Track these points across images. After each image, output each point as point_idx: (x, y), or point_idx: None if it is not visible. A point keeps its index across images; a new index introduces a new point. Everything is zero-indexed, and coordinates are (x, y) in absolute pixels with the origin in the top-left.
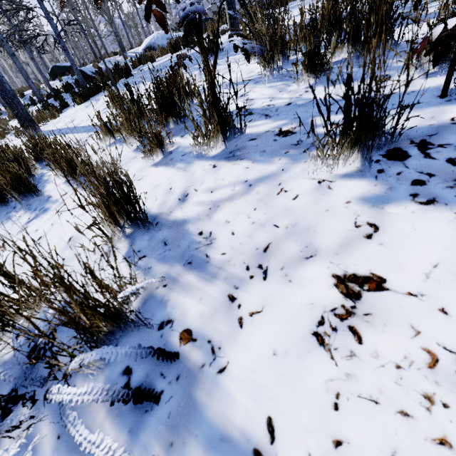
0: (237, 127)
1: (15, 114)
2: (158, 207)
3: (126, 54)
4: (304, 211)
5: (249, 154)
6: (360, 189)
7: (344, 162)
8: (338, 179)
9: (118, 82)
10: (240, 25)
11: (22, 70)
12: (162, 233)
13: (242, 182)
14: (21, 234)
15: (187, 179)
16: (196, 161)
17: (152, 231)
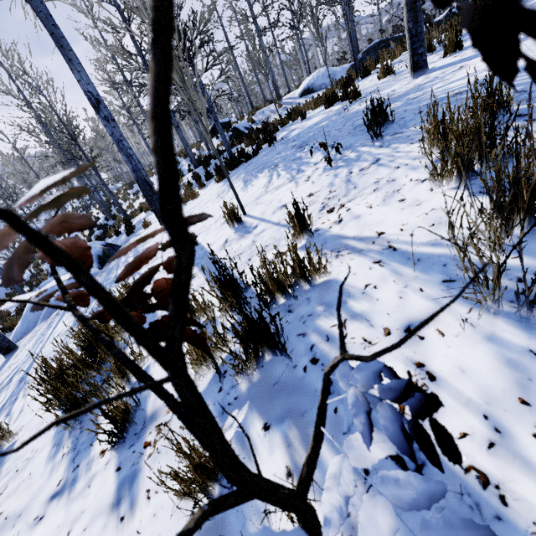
0: None
1: (153, 210)
2: None
3: (281, 102)
4: None
5: None
6: None
7: None
8: None
9: (262, 149)
10: (430, 54)
11: (183, 139)
12: None
13: None
14: (31, 532)
15: None
16: None
17: None
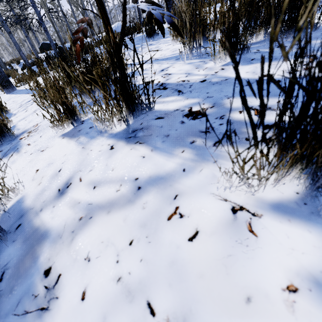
0: (145, 103)
1: None
2: (34, 197)
3: (94, 37)
4: (204, 285)
5: (151, 138)
6: (312, 253)
7: (275, 182)
8: (265, 213)
9: None
10: None
11: (16, 44)
12: (12, 249)
13: (132, 179)
14: None
15: (80, 161)
16: (98, 137)
17: (6, 239)
